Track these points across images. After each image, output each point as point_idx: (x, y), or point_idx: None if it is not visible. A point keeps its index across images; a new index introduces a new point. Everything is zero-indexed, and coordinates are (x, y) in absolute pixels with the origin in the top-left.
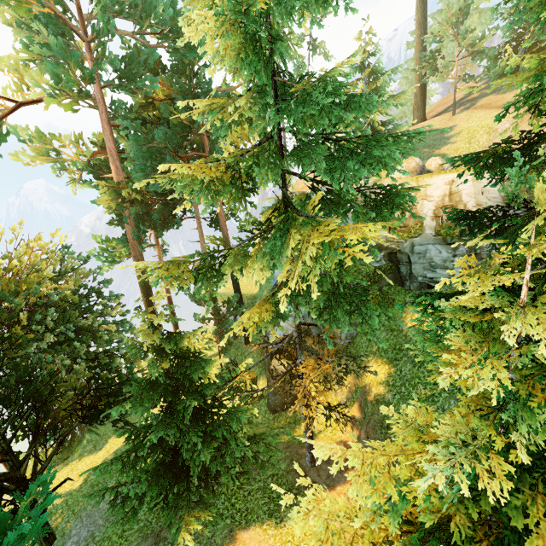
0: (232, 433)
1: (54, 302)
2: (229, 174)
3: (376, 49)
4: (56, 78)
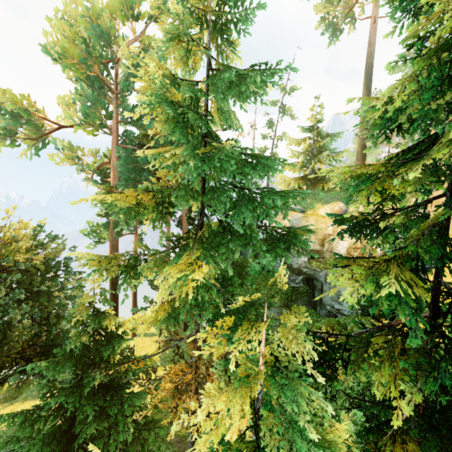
0: (123, 415)
1: (26, 268)
2: (153, 201)
3: (322, 119)
4: (86, 114)
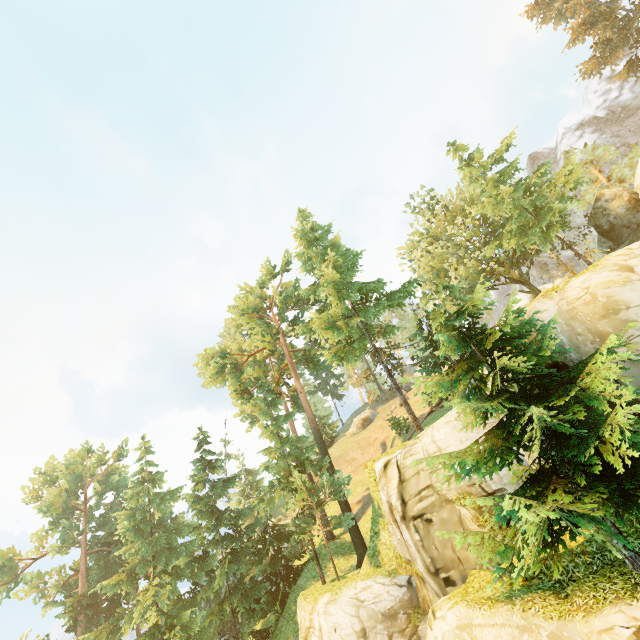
0: None
1: None
2: (127, 576)
3: (244, 465)
4: (64, 540)
